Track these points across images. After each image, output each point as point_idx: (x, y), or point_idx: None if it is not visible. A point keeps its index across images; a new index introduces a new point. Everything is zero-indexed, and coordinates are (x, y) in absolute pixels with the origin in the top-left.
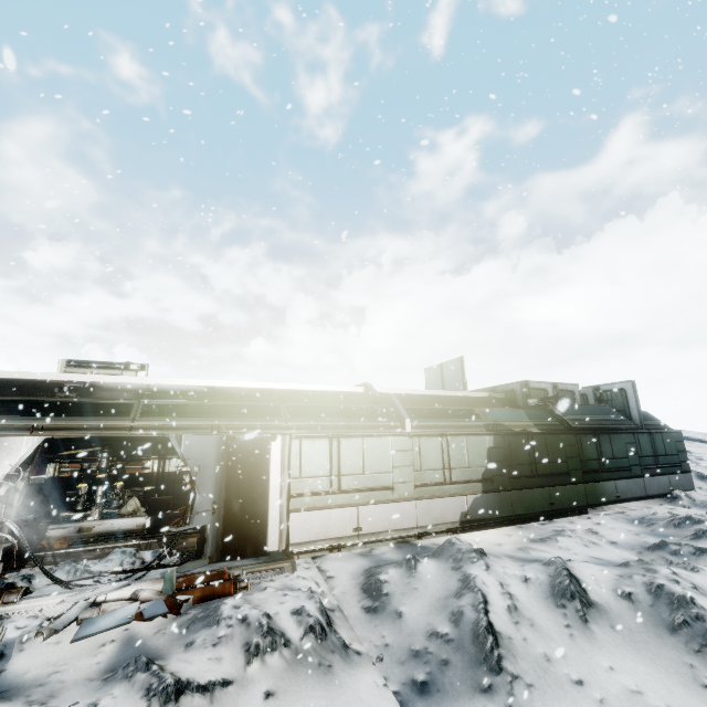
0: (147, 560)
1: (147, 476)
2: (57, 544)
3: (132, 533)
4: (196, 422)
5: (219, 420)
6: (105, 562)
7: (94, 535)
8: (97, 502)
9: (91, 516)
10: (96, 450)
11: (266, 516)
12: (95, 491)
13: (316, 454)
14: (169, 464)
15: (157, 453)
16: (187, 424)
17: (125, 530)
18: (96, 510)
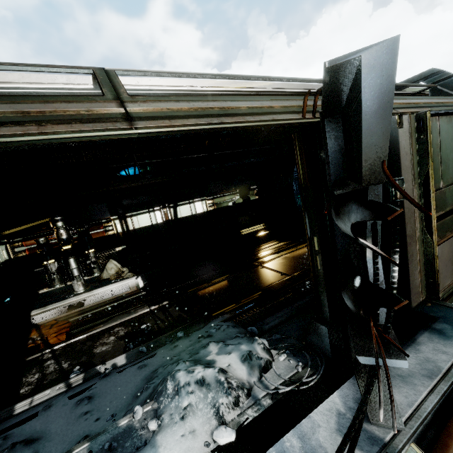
0: (248, 382)
1: (113, 238)
2: (52, 335)
3: (128, 296)
4: (256, 103)
5: (290, 99)
6: (182, 421)
7: (88, 308)
8: (75, 275)
9: (74, 290)
10: (45, 221)
11: (405, 259)
12: (67, 264)
13: (452, 145)
14: (131, 222)
15: (114, 213)
16: (245, 106)
17: (120, 296)
18: (78, 283)
